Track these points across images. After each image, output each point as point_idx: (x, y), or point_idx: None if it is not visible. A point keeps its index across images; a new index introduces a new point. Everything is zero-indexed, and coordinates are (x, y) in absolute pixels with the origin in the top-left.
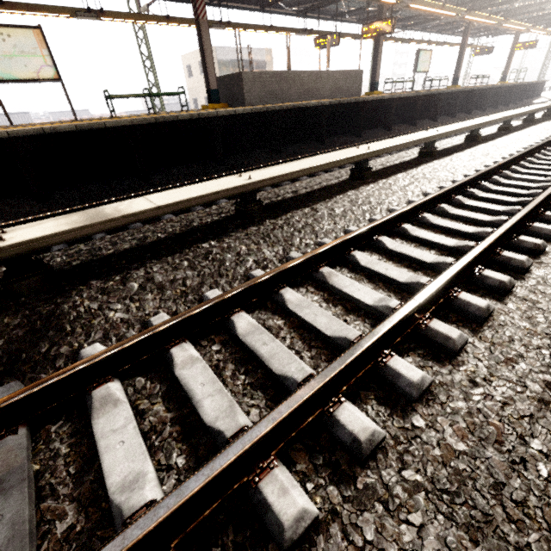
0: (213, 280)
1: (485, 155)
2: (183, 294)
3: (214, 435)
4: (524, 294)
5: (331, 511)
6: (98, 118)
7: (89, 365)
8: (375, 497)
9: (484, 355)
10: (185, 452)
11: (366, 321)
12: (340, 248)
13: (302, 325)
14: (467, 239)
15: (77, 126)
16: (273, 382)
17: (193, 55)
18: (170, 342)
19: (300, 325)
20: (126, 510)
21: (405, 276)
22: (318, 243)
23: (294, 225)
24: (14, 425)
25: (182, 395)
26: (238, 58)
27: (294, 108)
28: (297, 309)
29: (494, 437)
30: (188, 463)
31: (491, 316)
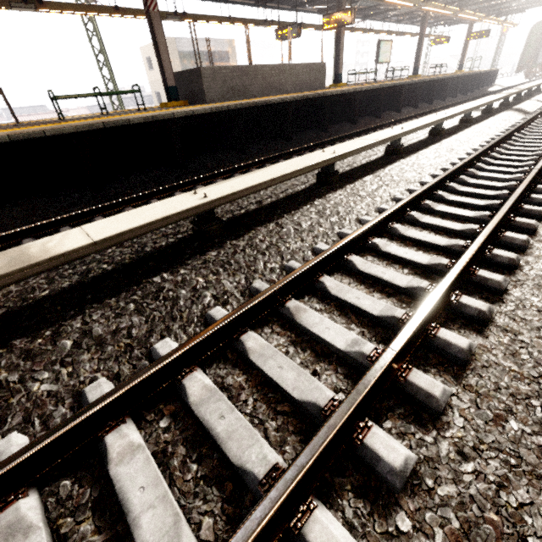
0: (165, 325)
1: (449, 151)
2: (128, 349)
3: None
4: (505, 323)
5: None
6: (46, 120)
7: None
8: None
9: (470, 412)
10: None
11: (338, 371)
12: (308, 274)
13: (267, 380)
14: (439, 253)
15: (11, 137)
16: (231, 471)
17: (152, 47)
18: (105, 424)
19: (264, 381)
20: None
21: (379, 307)
22: (284, 266)
23: (257, 247)
24: None
25: (117, 503)
26: (200, 50)
27: (257, 105)
28: (260, 361)
29: (493, 541)
30: None
31: (473, 355)
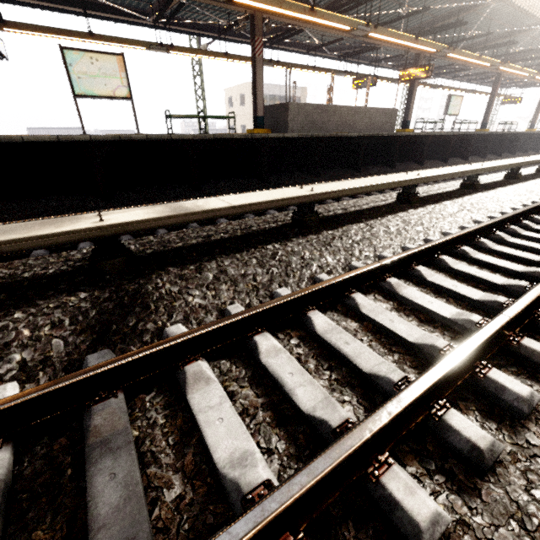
0: (281, 279)
1: (529, 192)
2: (254, 289)
3: (316, 424)
4: None
5: (459, 522)
6: None
7: (184, 340)
8: (508, 513)
9: None
10: (283, 438)
11: (445, 333)
12: (403, 262)
13: (377, 330)
14: (532, 267)
15: (148, 136)
16: (359, 381)
17: (235, 89)
18: (251, 330)
19: (375, 330)
20: (243, 485)
21: (478, 295)
22: (377, 256)
23: (352, 238)
24: (114, 389)
25: (268, 383)
26: (276, 94)
27: (337, 136)
28: (371, 314)
29: None
30: (289, 450)
31: None
